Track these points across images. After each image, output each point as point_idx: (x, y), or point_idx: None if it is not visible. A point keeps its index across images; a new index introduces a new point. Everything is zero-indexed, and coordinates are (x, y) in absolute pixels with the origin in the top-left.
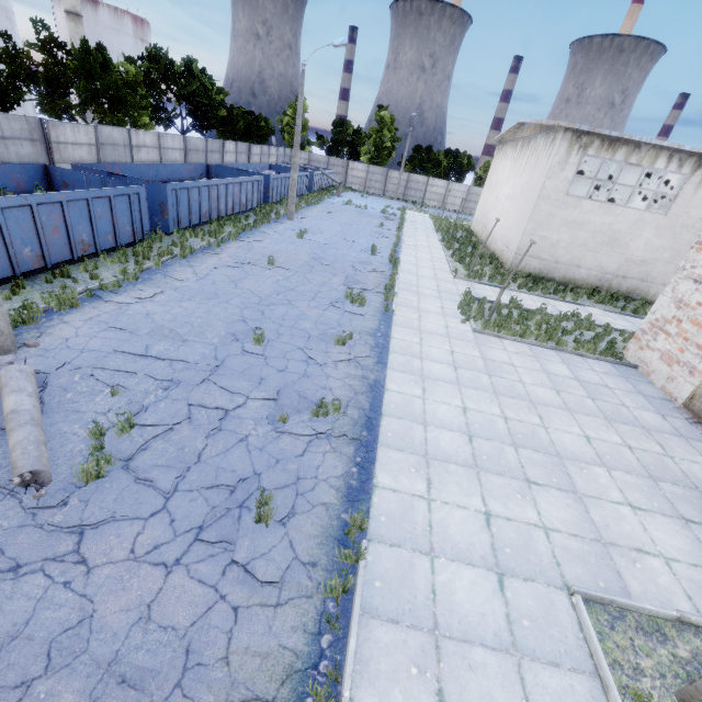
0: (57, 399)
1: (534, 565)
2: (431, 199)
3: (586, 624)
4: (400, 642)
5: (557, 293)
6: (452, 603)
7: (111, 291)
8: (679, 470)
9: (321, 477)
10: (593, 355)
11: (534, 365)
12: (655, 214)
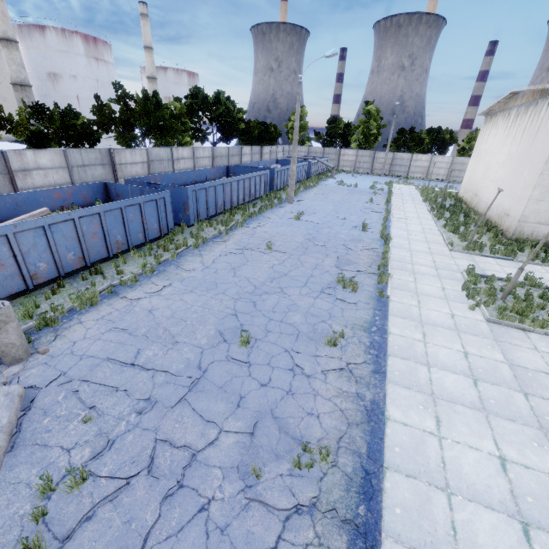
0: (33, 426)
1: None
2: (415, 171)
3: None
4: None
5: None
6: None
7: (128, 286)
8: None
9: None
10: None
11: None
12: None
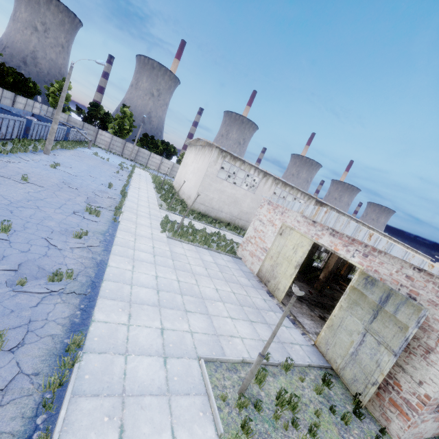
0: None
1: (184, 350)
2: (152, 164)
3: (204, 371)
4: (99, 406)
5: (212, 223)
6: (135, 377)
7: None
8: (252, 301)
9: (51, 319)
10: (224, 253)
11: (197, 256)
12: (251, 192)
